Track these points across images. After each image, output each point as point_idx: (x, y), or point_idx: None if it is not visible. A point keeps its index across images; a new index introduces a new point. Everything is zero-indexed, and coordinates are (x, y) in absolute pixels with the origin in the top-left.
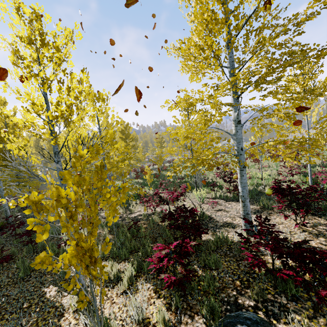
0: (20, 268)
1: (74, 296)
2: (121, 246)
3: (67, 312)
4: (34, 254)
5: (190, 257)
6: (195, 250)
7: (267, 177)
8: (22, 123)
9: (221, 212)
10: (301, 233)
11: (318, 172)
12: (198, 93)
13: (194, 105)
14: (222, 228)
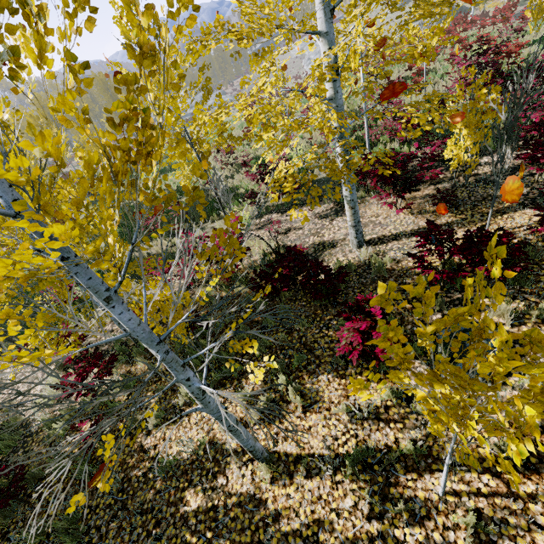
0: (42, 543)
1: (240, 471)
2: (213, 364)
3: (263, 492)
4: (31, 503)
5: (329, 313)
6: (330, 300)
7: (300, 153)
8: (15, 272)
9: (293, 233)
10: (405, 218)
11: (354, 128)
12: (280, 6)
13: (251, 39)
14: (321, 255)
